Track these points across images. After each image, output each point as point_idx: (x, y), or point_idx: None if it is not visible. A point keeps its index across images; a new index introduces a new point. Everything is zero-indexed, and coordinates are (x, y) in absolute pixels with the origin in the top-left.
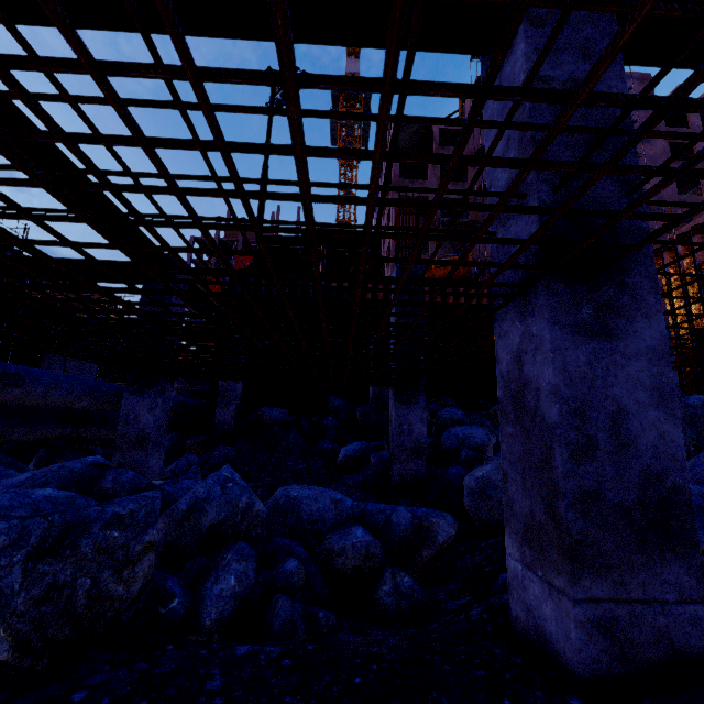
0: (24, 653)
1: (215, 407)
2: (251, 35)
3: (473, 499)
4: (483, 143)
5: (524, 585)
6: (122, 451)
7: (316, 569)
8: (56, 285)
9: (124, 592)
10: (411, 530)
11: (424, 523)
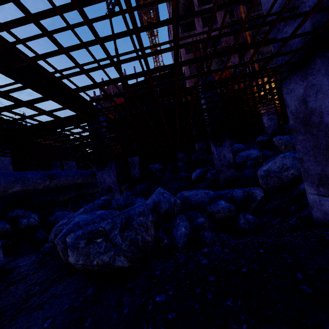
0: (132, 263)
1: (128, 170)
2: None
3: (264, 180)
4: None
5: (321, 204)
6: (103, 195)
7: (209, 220)
8: (77, 126)
9: (150, 239)
10: (244, 197)
11: (249, 193)
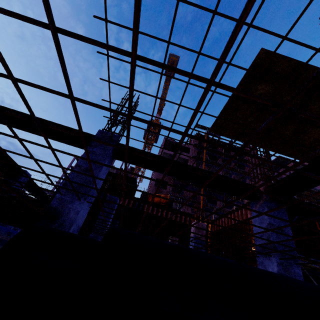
0: None
1: None
2: (31, 132)
3: None
4: (195, 154)
5: None
6: None
7: None
8: None
9: None
10: None
11: None
